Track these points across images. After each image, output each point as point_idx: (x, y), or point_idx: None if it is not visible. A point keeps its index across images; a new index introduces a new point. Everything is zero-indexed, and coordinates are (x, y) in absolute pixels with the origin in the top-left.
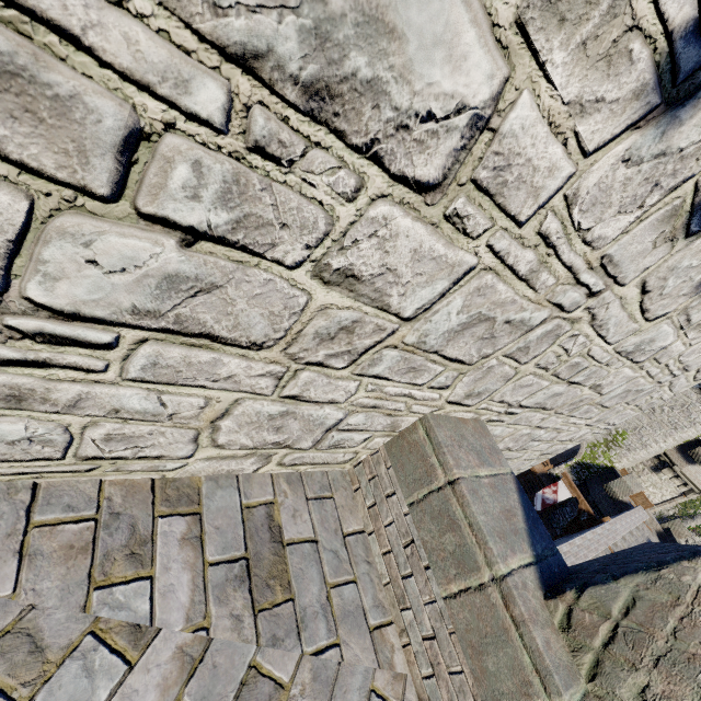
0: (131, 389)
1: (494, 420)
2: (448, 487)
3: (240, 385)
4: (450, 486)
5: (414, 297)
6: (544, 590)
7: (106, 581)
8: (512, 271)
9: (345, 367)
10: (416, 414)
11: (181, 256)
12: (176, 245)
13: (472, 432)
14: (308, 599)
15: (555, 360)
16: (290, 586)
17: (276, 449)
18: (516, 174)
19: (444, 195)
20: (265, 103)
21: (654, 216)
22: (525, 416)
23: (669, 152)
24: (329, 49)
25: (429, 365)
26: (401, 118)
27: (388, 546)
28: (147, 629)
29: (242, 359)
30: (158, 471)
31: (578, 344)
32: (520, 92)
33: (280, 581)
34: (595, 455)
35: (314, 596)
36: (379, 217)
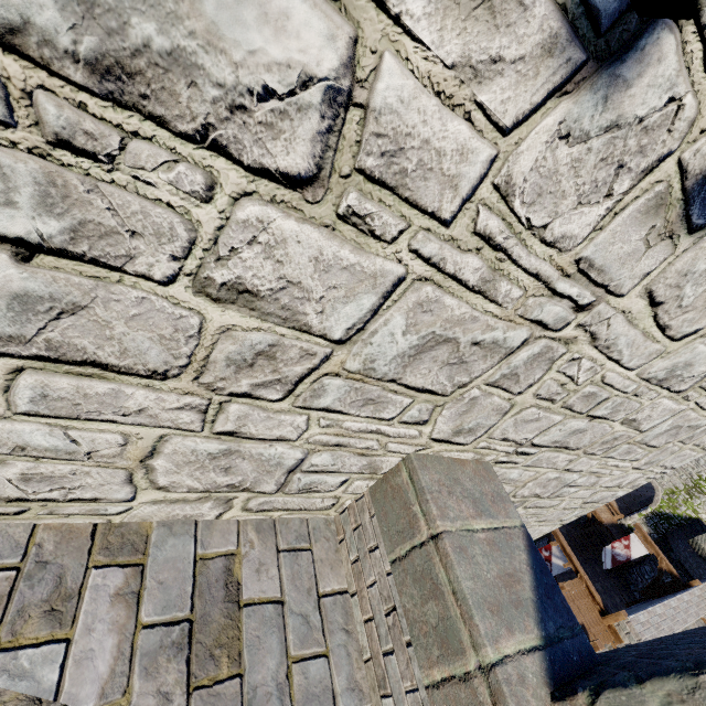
0: (29, 424)
1: (504, 461)
2: (431, 543)
3: (158, 419)
4: (433, 542)
5: (338, 315)
6: (553, 687)
7: (16, 641)
8: (457, 281)
9: (282, 399)
10: (397, 454)
11: (22, 273)
12: (11, 260)
13: (471, 475)
14: (261, 676)
15: (560, 390)
16: (242, 658)
17: (234, 492)
18: (415, 160)
19: (327, 190)
20: (48, 87)
21: (633, 207)
22: (544, 457)
23: (624, 123)
24: (101, 16)
25: (391, 396)
26: (231, 97)
27: (370, 611)
28: (51, 704)
29: (148, 390)
30: (100, 515)
31: (585, 370)
32: (380, 55)
33: (231, 650)
34: (674, 503)
35: (271, 672)
36: (252, 220)
